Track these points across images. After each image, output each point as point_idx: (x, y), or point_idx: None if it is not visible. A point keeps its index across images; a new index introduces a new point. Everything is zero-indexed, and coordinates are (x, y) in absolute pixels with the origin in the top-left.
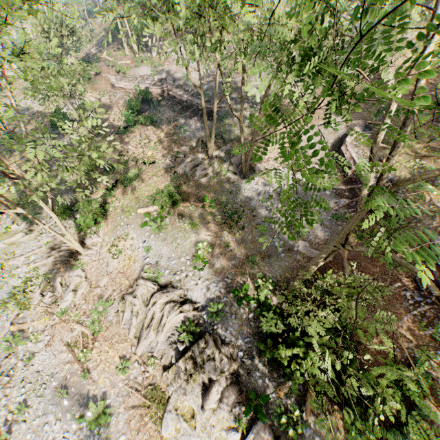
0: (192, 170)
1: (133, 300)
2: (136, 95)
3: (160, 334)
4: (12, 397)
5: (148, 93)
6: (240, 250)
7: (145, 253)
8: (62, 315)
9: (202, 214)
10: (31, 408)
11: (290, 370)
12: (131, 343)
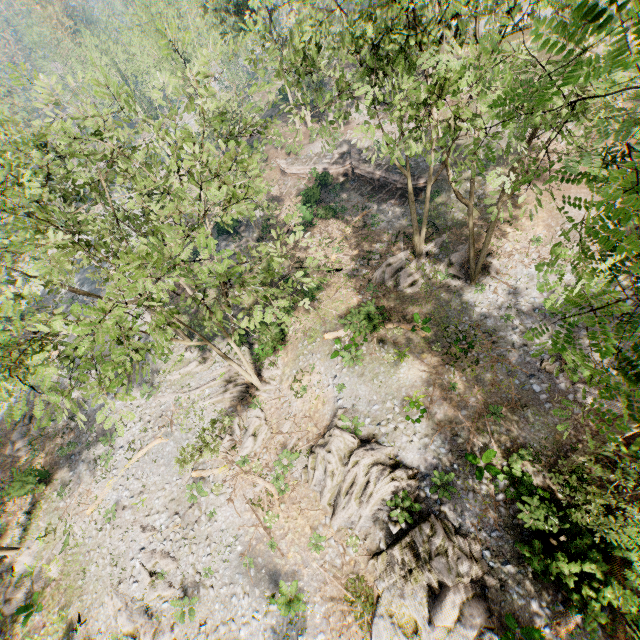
0: (392, 276)
1: (326, 455)
2: (311, 180)
3: (365, 506)
4: (198, 555)
5: (328, 177)
6: (475, 395)
7: (337, 392)
8: (243, 465)
9: (412, 340)
10: (218, 573)
11: (578, 596)
12: (324, 511)
